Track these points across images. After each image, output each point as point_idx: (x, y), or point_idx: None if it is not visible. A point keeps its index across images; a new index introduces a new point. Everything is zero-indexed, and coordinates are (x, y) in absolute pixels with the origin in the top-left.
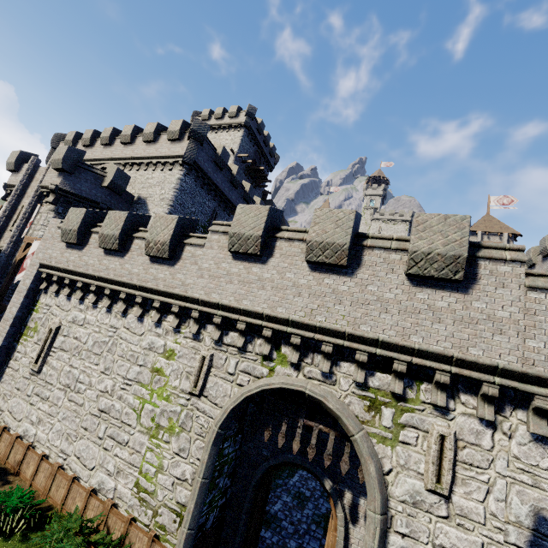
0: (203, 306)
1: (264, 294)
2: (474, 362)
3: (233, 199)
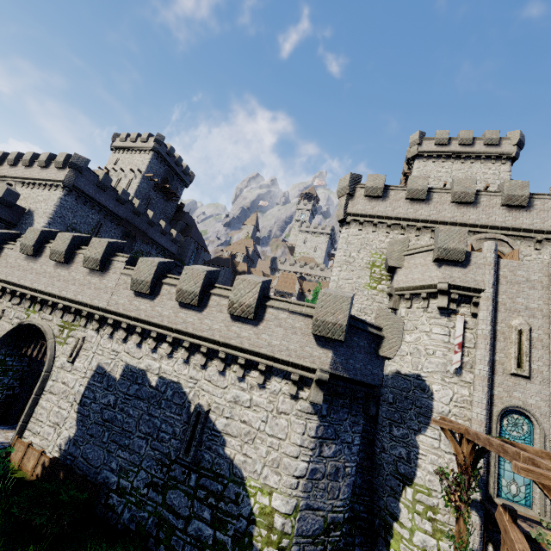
0: (4, 283)
1: (31, 277)
2: (93, 306)
3: (120, 213)
